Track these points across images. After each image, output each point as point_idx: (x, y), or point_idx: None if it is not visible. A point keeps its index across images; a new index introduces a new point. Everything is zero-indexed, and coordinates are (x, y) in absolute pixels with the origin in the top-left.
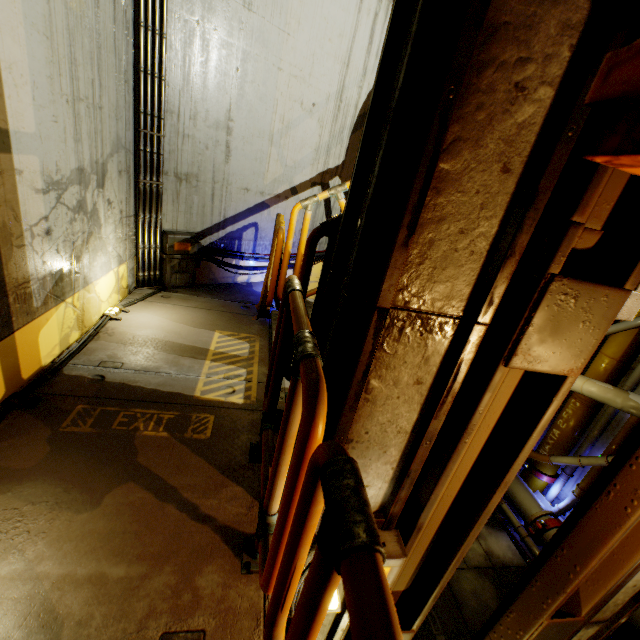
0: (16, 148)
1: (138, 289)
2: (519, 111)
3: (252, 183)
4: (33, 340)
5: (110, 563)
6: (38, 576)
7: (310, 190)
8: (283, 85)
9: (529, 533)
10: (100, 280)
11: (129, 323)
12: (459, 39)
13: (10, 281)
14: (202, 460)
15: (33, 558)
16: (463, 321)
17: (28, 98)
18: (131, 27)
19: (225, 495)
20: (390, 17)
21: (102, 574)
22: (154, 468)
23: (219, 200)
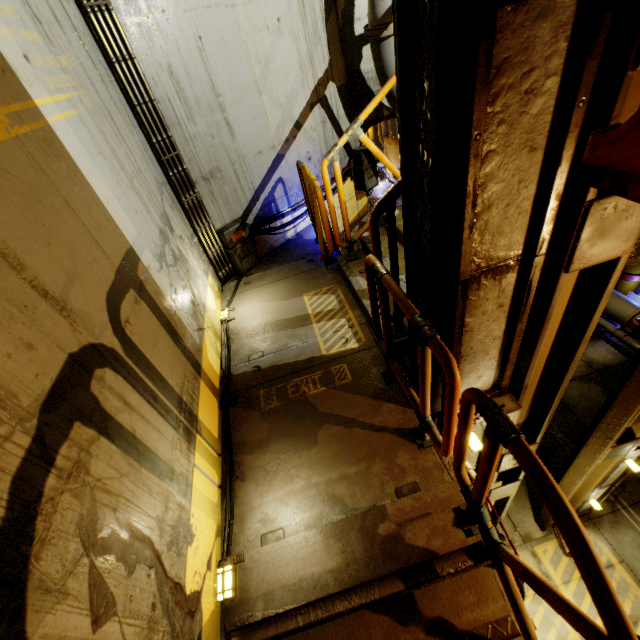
0: (139, 254)
1: (224, 286)
2: (533, 107)
3: (261, 144)
4: (208, 364)
5: (345, 468)
6: (315, 484)
7: (311, 115)
8: (243, 22)
9: (626, 333)
10: (207, 299)
11: (241, 319)
12: (474, 101)
13: (184, 339)
14: (357, 396)
15: (306, 477)
16: (524, 257)
17: (122, 212)
18: (108, 70)
19: (384, 412)
20: (396, 54)
21: (345, 474)
22: (332, 412)
23: (243, 178)
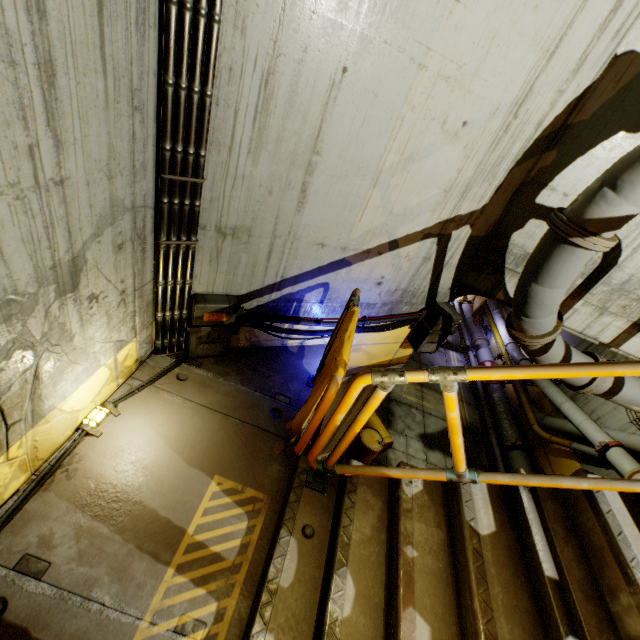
0: None
1: (154, 355)
2: None
3: (332, 236)
4: None
5: None
6: None
7: (419, 243)
8: (420, 93)
9: None
10: (74, 393)
11: (107, 445)
12: None
13: None
14: None
15: None
16: None
17: None
18: (154, 4)
19: None
20: None
21: None
22: None
23: (278, 258)
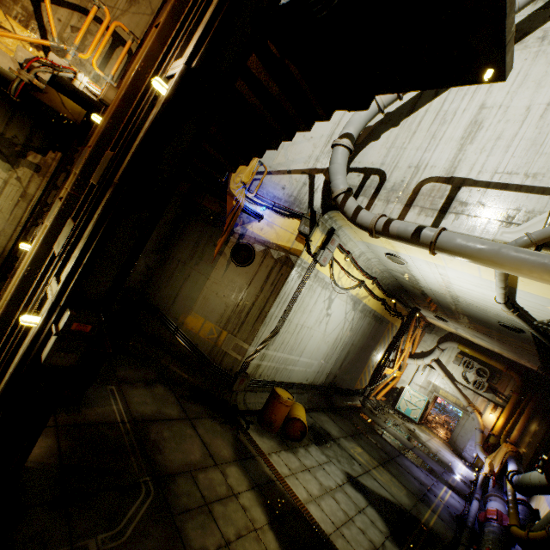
0: None
1: None
2: None
3: (267, 161)
4: None
5: None
6: None
7: (300, 175)
8: None
9: None
10: None
11: None
12: None
13: None
14: None
15: None
16: None
17: None
18: None
19: None
20: None
21: None
22: None
23: None
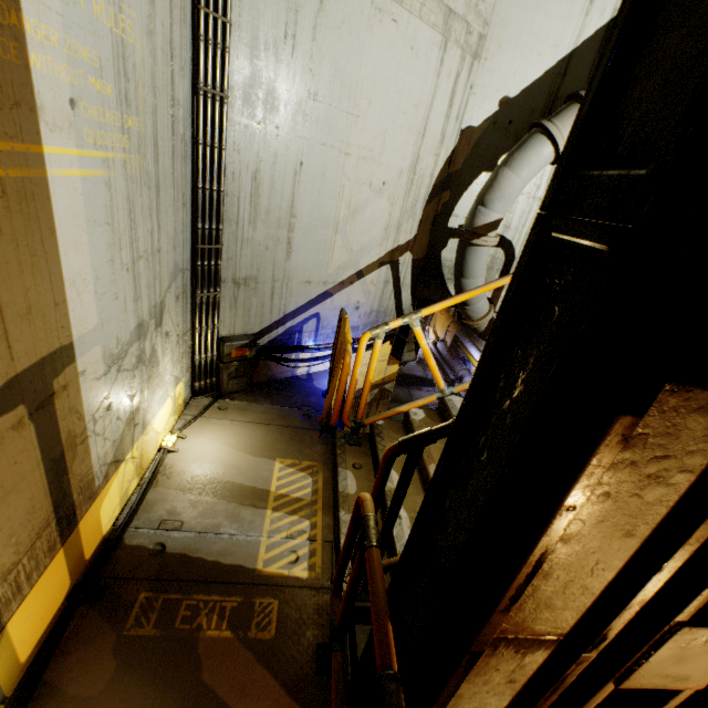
0: (80, 352)
1: (194, 398)
2: (650, 492)
3: (314, 274)
4: (95, 518)
5: None
6: None
7: (377, 270)
8: (350, 170)
9: None
10: (158, 414)
11: (187, 456)
12: (584, 471)
13: (74, 480)
14: (267, 673)
15: None
16: (567, 638)
17: (91, 296)
18: (189, 146)
19: None
20: (493, 330)
21: None
22: (219, 689)
23: (279, 297)
